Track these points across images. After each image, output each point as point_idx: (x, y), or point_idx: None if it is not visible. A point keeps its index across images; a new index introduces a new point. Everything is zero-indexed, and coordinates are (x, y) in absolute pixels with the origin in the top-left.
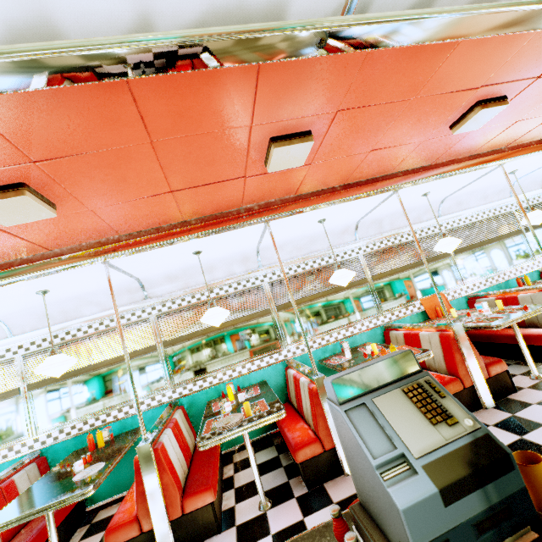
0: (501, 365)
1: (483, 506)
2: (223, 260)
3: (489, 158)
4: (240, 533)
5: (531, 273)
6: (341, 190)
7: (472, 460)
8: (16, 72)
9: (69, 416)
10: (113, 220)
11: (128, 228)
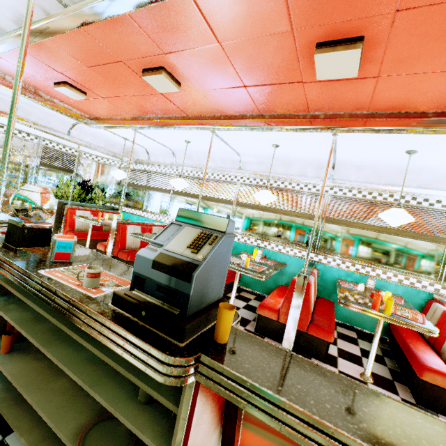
0: None
1: (166, 283)
2: (301, 161)
3: None
4: None
5: None
6: (433, 117)
7: (177, 264)
8: (127, 0)
9: None
10: (214, 102)
11: (224, 110)
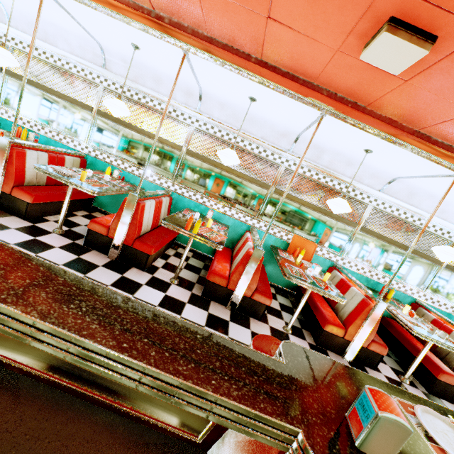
0: (267, 300)
1: None
2: (171, 80)
3: (434, 149)
4: (28, 227)
5: (407, 295)
6: (254, 63)
7: None
8: None
9: (23, 110)
10: None
11: None
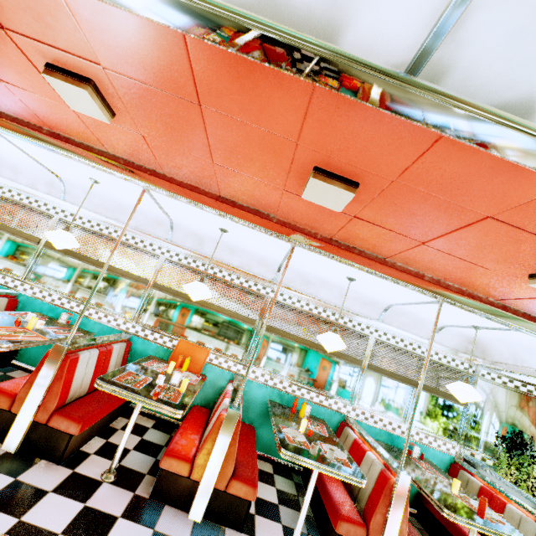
0: (71, 425)
1: None
2: (29, 169)
3: (239, 212)
4: None
5: (333, 412)
6: (46, 134)
7: None
8: None
9: None
10: None
11: None
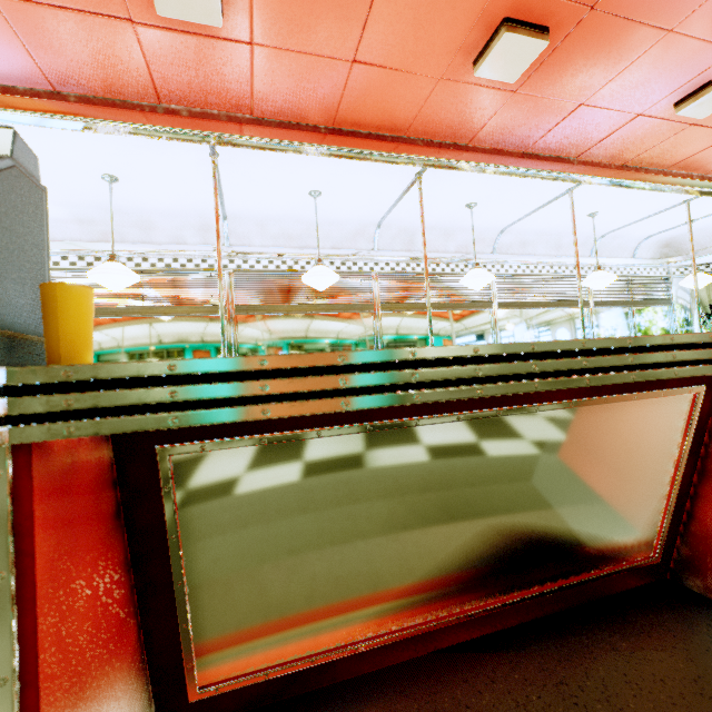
0: None
1: None
2: (170, 217)
3: (549, 165)
4: None
5: None
6: (327, 134)
7: None
8: None
9: None
10: None
11: None
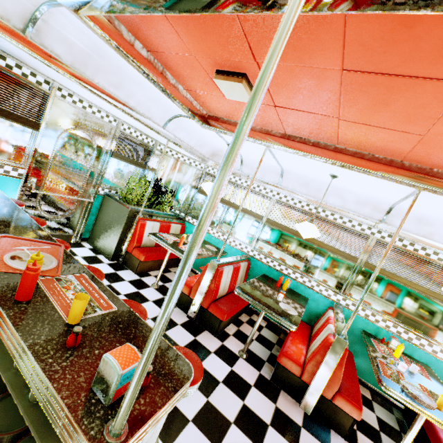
0: None
1: None
2: None
3: None
4: None
5: None
6: None
7: None
8: None
9: (274, 253)
10: None
11: None
